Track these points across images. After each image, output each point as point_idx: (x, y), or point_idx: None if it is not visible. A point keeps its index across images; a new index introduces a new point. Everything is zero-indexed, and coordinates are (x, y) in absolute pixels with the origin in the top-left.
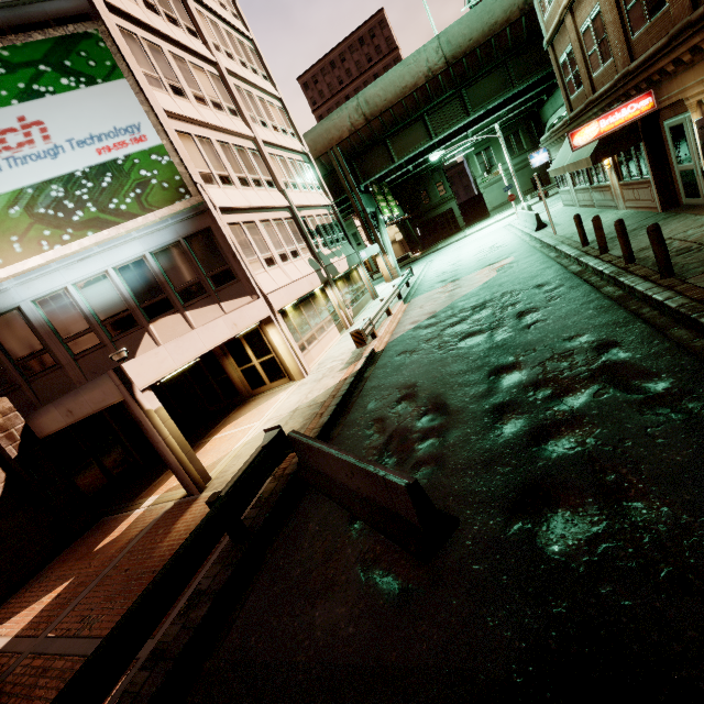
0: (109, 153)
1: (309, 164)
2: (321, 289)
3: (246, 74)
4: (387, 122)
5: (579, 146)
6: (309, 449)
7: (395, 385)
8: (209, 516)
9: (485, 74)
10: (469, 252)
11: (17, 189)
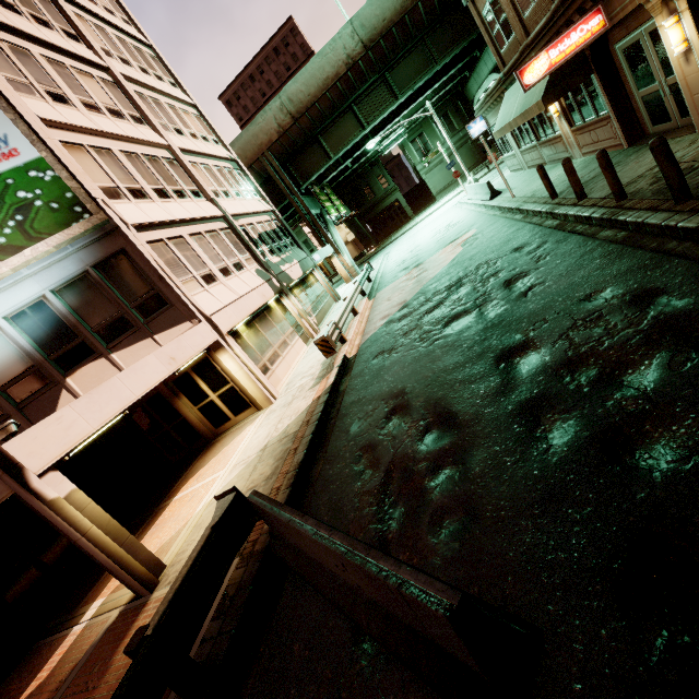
0: None
1: (240, 171)
2: (276, 300)
3: (149, 80)
4: (316, 118)
5: (531, 85)
6: (277, 521)
7: (379, 396)
8: (126, 683)
9: (406, 54)
10: (425, 236)
11: None
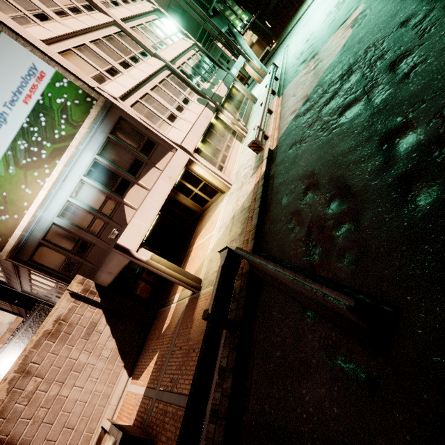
0: (31, 99)
1: (163, 17)
2: (215, 118)
3: None
4: None
5: None
6: (253, 262)
7: (297, 178)
8: (207, 329)
9: None
10: (317, 21)
11: (3, 156)
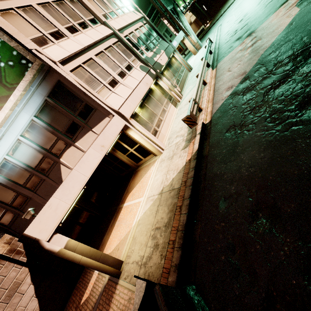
0: None
1: None
2: (155, 83)
3: None
4: None
5: None
6: None
7: (239, 178)
8: None
9: None
10: (250, 4)
11: None
